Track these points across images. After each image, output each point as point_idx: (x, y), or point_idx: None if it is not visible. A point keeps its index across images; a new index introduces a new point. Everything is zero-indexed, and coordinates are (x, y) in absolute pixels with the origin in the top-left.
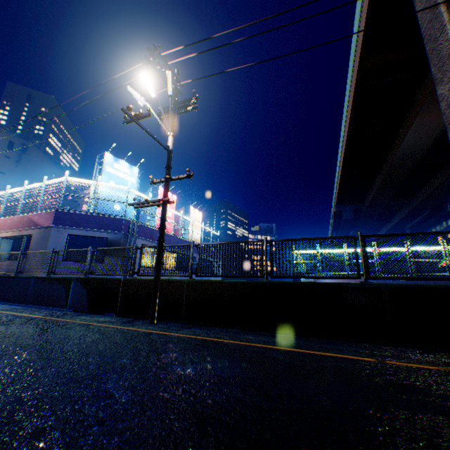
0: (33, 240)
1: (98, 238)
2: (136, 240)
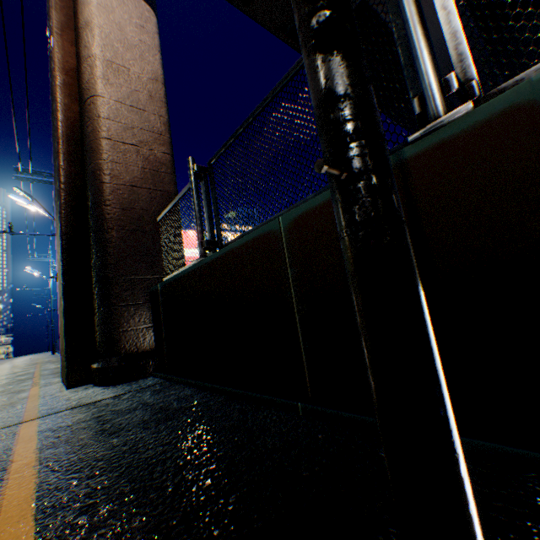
0: None
1: None
2: None
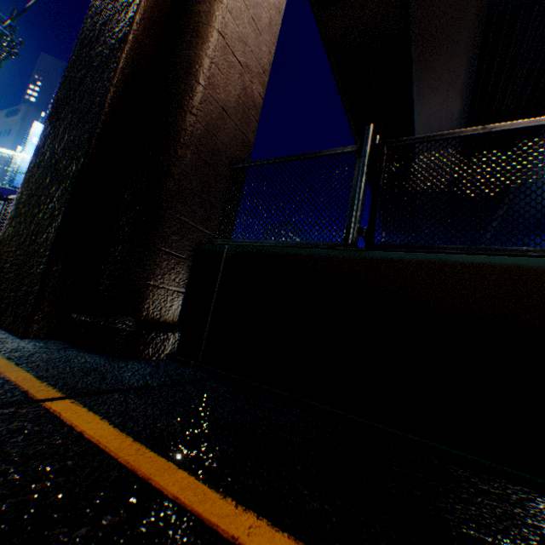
0: None
1: None
2: None
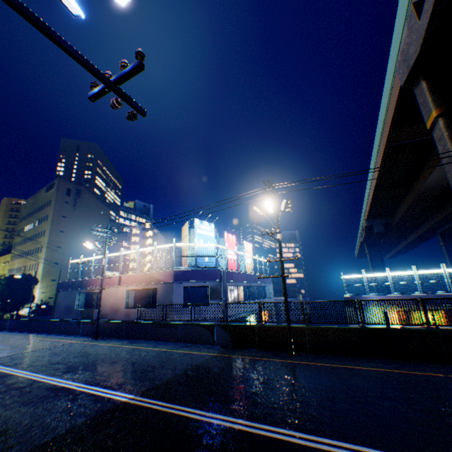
0: (158, 292)
1: (202, 286)
2: (226, 284)
